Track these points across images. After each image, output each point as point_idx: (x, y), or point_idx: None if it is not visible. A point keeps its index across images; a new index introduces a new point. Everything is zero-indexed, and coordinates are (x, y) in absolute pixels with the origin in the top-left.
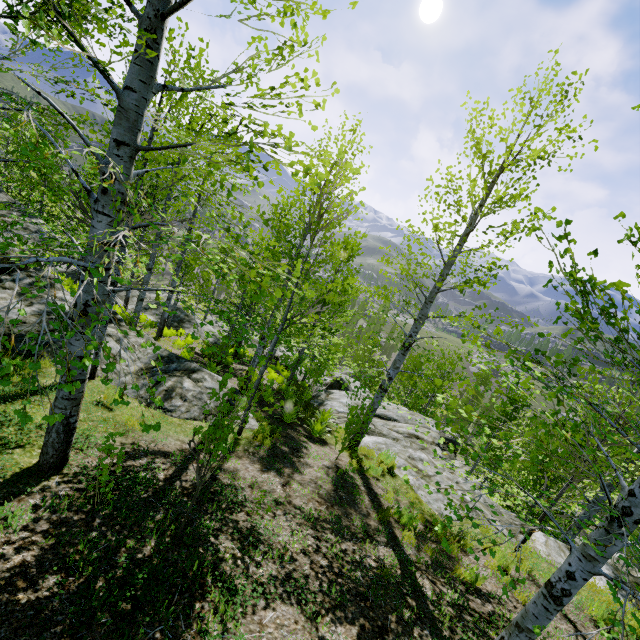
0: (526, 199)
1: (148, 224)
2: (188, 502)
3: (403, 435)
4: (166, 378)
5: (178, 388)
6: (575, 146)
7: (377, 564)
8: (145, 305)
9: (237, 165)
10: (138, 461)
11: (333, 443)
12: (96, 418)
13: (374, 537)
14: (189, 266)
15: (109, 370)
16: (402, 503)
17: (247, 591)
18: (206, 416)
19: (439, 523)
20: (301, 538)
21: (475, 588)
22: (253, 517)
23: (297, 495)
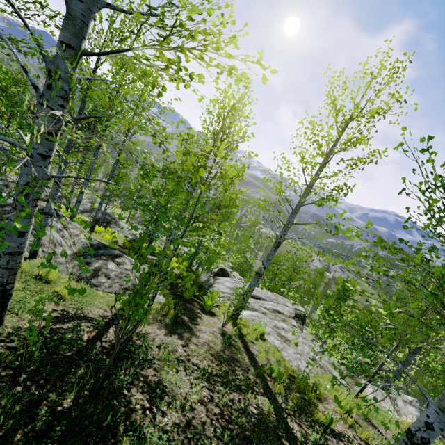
0: (365, 143)
1: (86, 116)
2: (106, 359)
3: (269, 310)
4: (94, 260)
5: (103, 268)
6: (401, 107)
7: (257, 411)
8: (82, 209)
9: (168, 68)
10: (66, 324)
11: (220, 315)
12: (33, 288)
13: (254, 388)
14: (117, 182)
15: (39, 235)
16: (271, 361)
17: (154, 439)
18: (124, 291)
19: (302, 377)
20: (198, 390)
21: (330, 429)
22: (160, 372)
23: (194, 354)
